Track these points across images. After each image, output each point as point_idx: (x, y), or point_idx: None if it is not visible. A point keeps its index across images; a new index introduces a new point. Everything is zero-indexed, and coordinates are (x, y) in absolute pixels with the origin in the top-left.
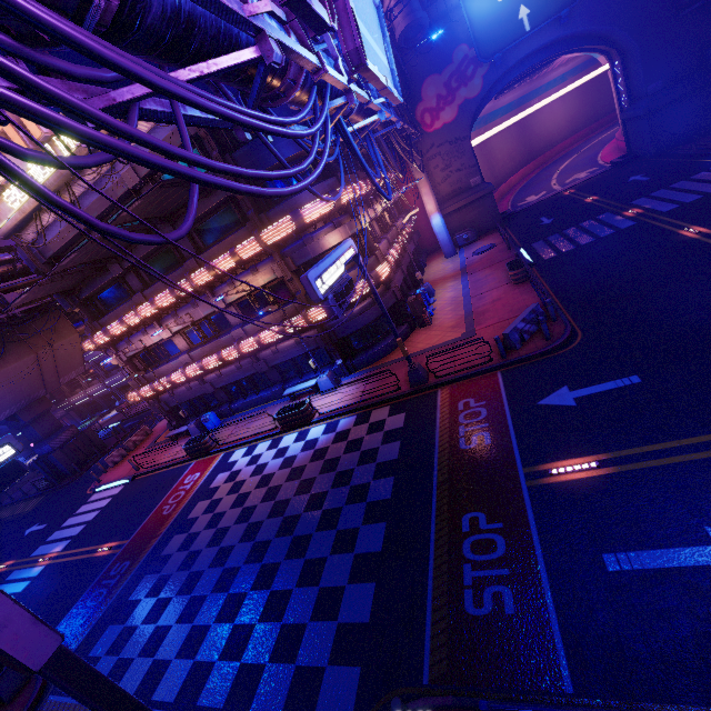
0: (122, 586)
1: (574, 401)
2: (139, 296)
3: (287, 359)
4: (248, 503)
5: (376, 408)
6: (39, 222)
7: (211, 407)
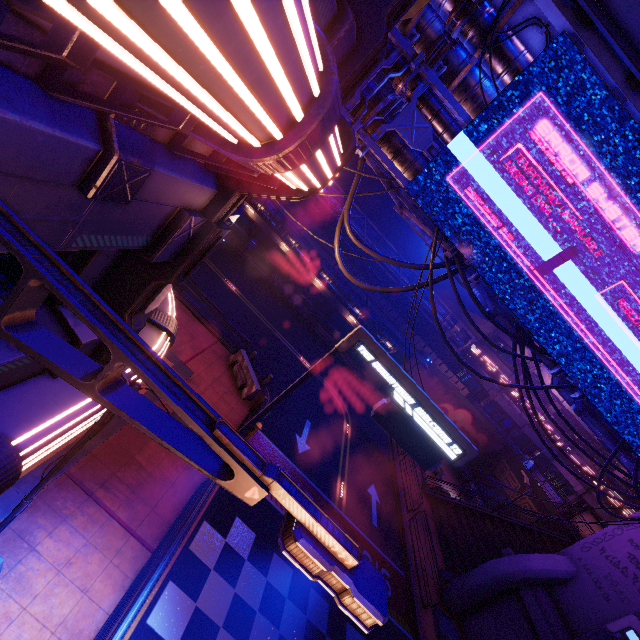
0: None
1: (308, 445)
2: None
3: None
4: None
5: (190, 539)
6: None
7: None
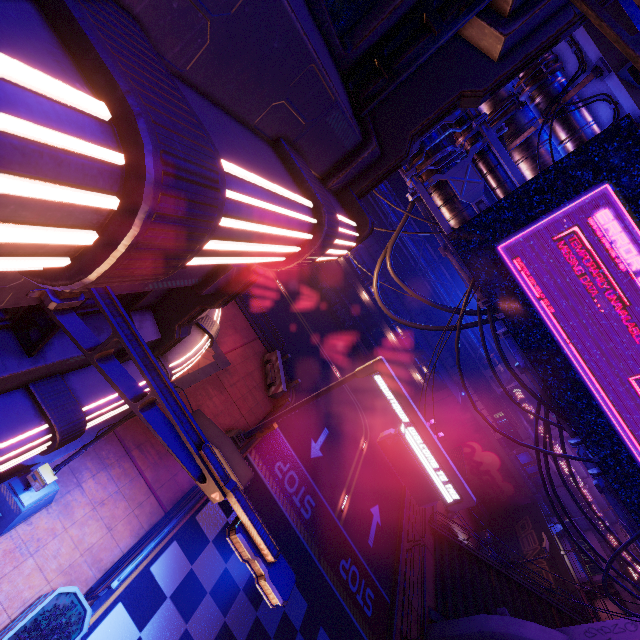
0: None
1: (321, 452)
2: None
3: None
4: None
5: (198, 510)
6: None
7: None
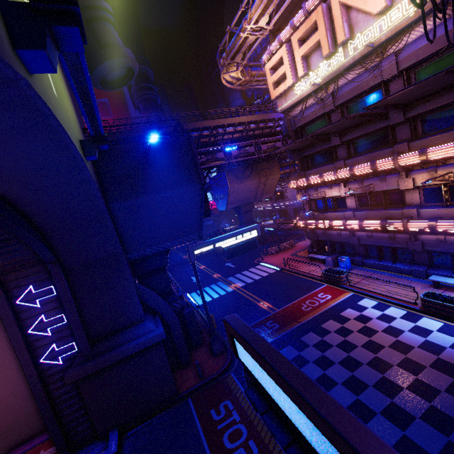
0: (274, 338)
1: None
2: (341, 162)
3: (449, 251)
4: (381, 355)
5: None
6: (304, 104)
7: (346, 252)
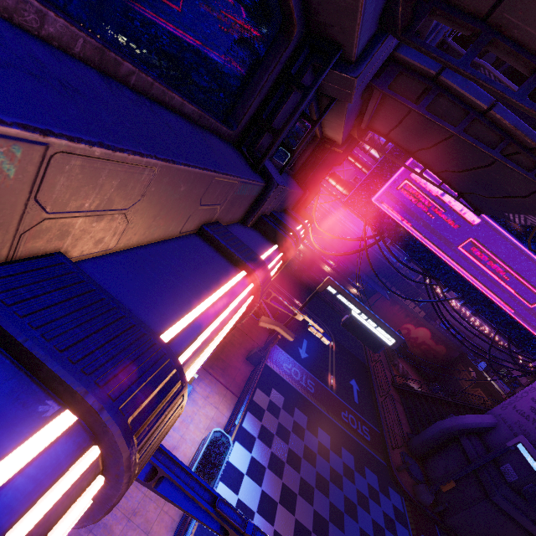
0: None
1: (307, 354)
2: None
3: None
4: None
5: (253, 395)
6: None
7: None
